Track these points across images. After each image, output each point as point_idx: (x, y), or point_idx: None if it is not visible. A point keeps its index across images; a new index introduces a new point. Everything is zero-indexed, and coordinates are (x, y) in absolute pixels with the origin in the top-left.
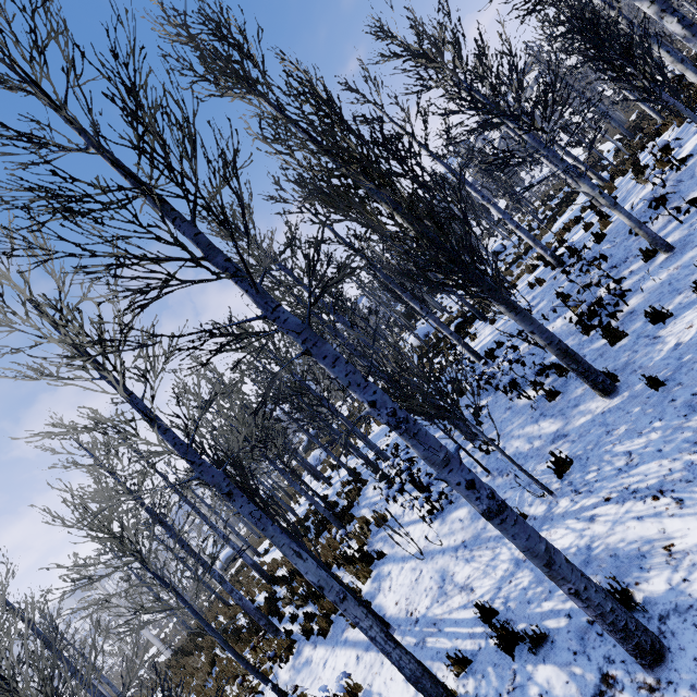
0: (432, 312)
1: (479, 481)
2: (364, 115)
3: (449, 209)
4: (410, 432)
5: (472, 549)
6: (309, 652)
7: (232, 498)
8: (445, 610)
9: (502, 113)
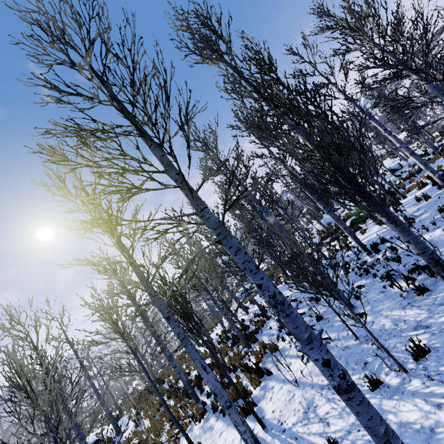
0: (336, 207)
1: (334, 362)
2: (300, 71)
3: (349, 142)
4: (283, 313)
5: (333, 392)
6: (213, 422)
7: (169, 321)
8: (306, 431)
9: (408, 68)
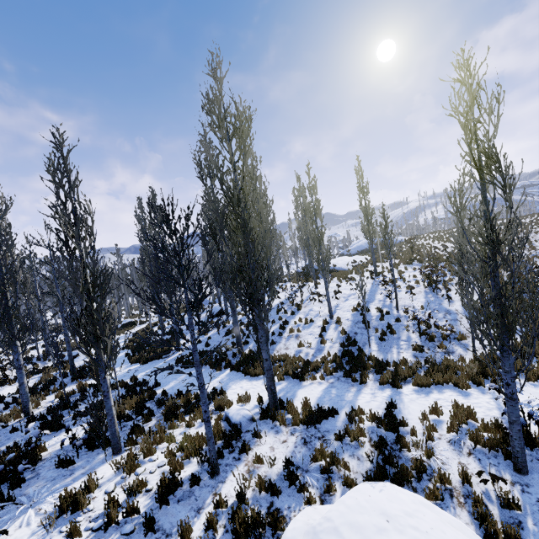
0: None
1: None
2: None
3: None
4: None
5: None
6: None
7: None
8: None
9: None
